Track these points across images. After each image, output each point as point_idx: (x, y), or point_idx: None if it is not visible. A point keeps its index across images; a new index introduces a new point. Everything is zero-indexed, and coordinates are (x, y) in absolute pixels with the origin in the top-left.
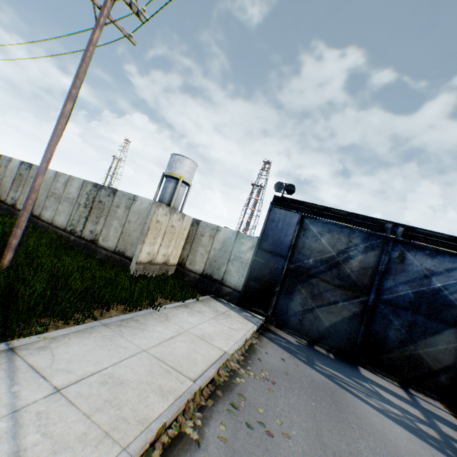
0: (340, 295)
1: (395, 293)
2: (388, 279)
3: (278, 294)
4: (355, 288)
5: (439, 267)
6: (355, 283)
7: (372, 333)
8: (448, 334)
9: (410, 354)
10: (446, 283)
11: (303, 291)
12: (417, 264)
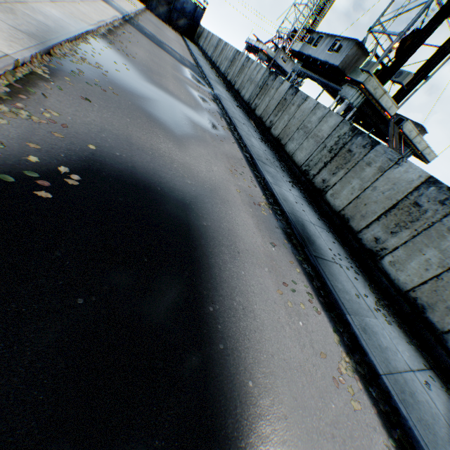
0: (165, 5)
1: (177, 7)
2: (176, 3)
3: (150, 0)
4: (169, 4)
5: (186, 2)
6: (169, 2)
7: (171, 17)
8: (184, 20)
9: (177, 24)
10: (186, 7)
11: (156, 1)
12: (182, 0)
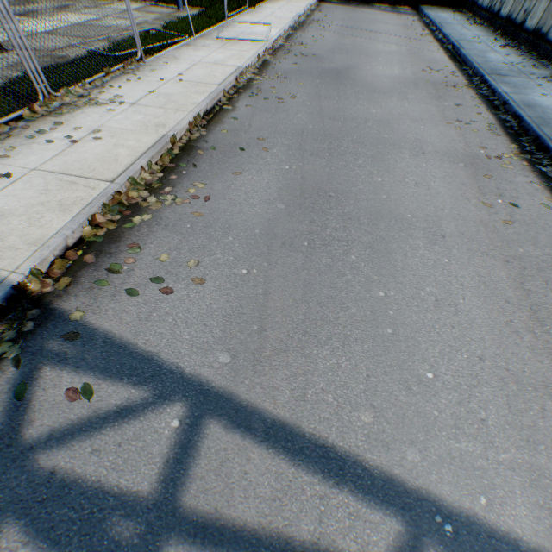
0: None
1: None
2: None
3: None
4: None
5: None
6: None
7: None
8: None
9: None
10: None
11: None
12: None
